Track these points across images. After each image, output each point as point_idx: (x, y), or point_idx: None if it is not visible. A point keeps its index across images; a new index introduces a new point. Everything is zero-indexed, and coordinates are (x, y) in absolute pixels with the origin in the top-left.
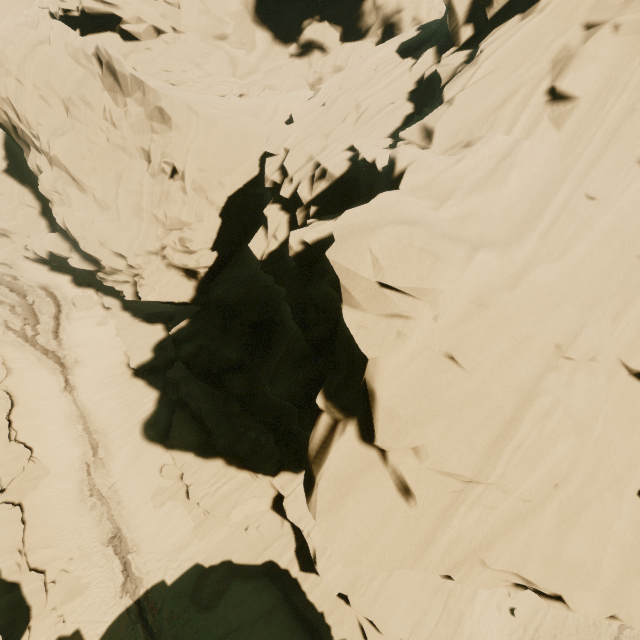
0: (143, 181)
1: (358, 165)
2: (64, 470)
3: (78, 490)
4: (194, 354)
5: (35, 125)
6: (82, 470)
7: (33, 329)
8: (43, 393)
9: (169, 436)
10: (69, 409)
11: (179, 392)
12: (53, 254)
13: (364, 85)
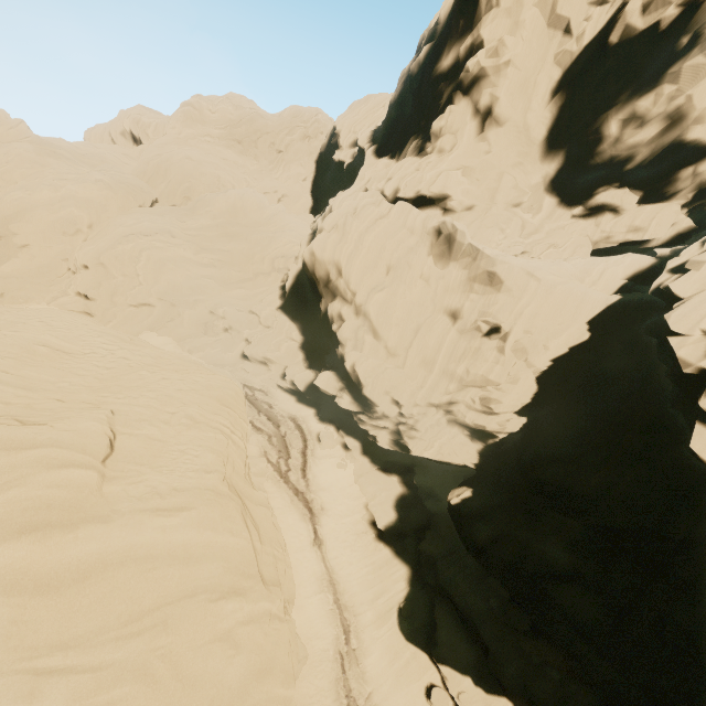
0: (447, 335)
1: None
2: (319, 656)
3: (334, 693)
4: (492, 539)
5: (357, 281)
6: (336, 662)
7: (286, 463)
8: (296, 543)
9: (435, 640)
10: (319, 569)
11: (438, 575)
12: (310, 388)
13: None
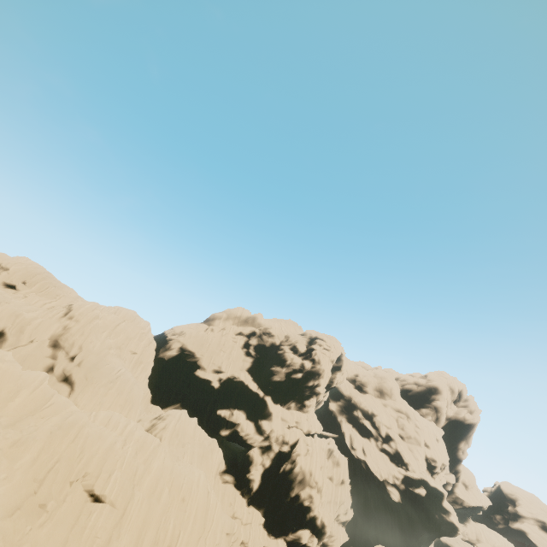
0: (333, 487)
1: (407, 475)
2: None
3: None
4: None
5: (318, 476)
6: None
7: None
8: None
9: None
10: None
11: None
12: None
13: (369, 448)
